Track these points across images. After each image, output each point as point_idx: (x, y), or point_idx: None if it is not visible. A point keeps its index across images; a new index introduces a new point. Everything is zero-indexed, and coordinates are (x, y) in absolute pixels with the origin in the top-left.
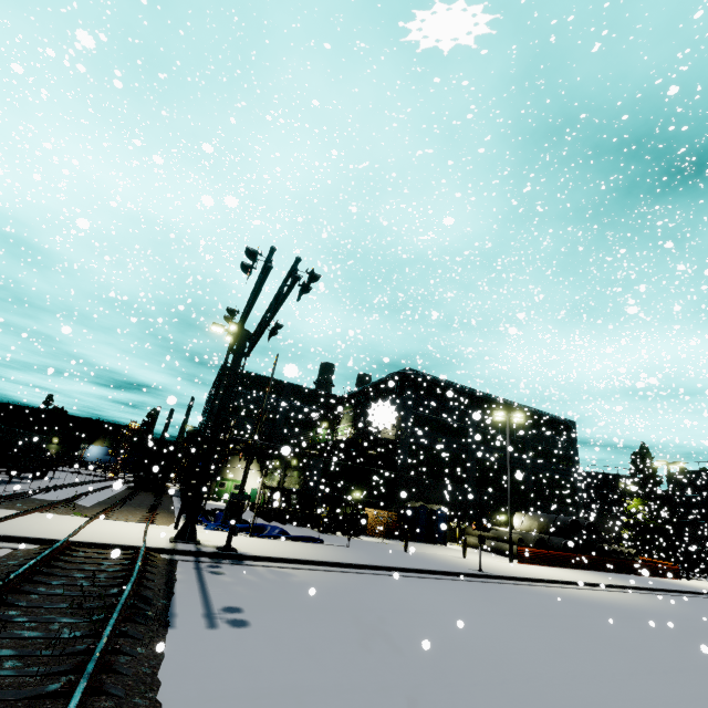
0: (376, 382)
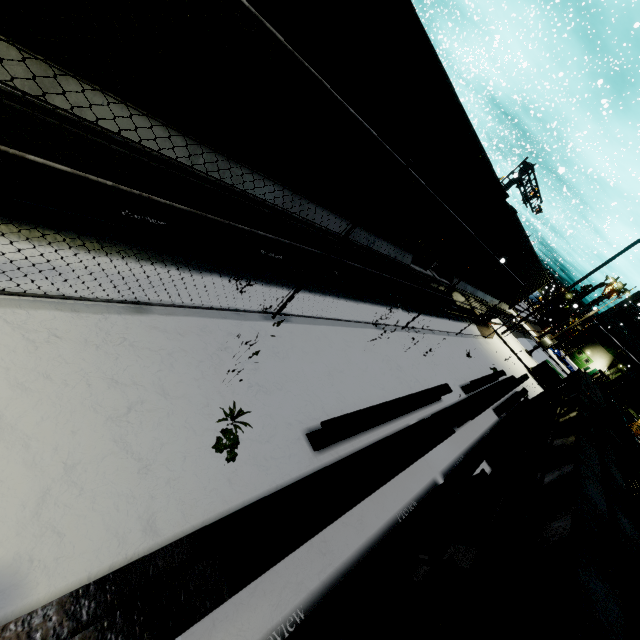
0: None
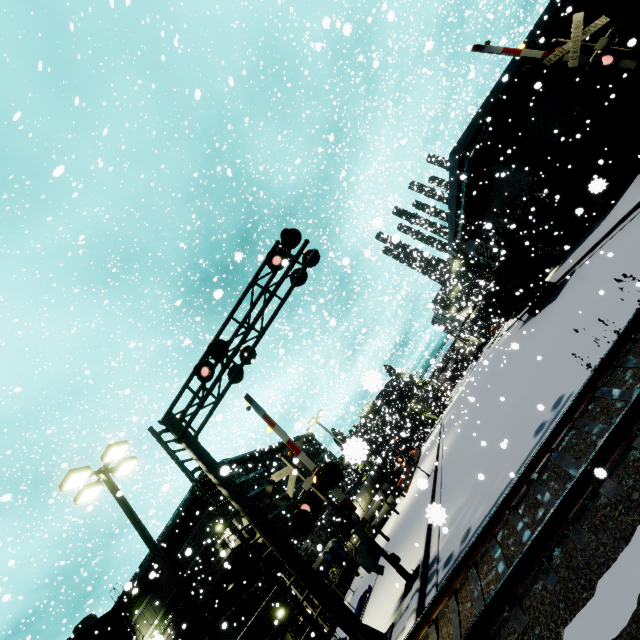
0: (180, 513)
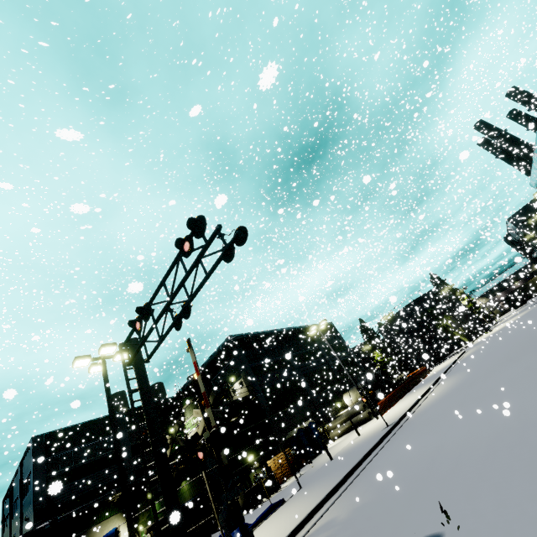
0: (209, 360)
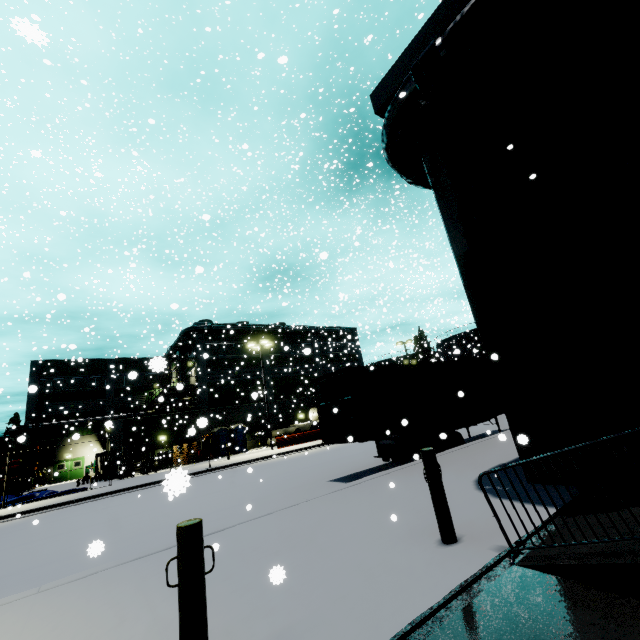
0: (176, 340)
